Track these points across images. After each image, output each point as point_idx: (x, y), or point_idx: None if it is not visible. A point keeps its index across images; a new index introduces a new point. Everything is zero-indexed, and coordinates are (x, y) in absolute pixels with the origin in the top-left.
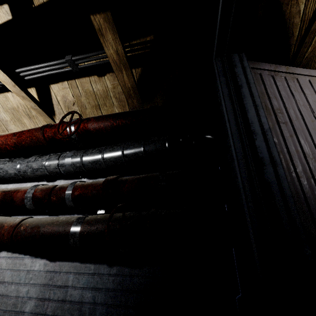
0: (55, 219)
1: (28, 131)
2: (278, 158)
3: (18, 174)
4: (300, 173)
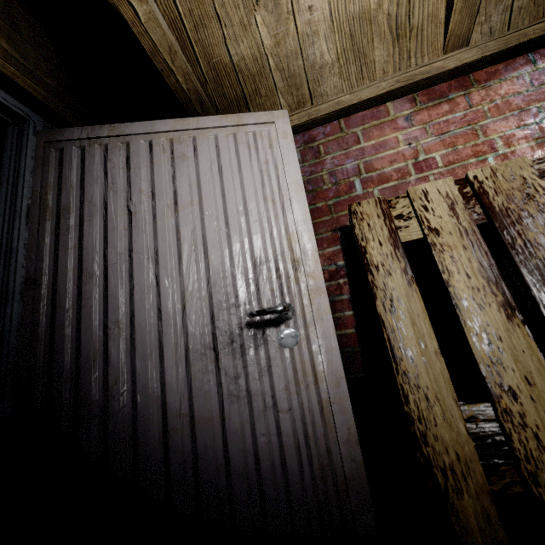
0: None
1: None
2: (11, 291)
3: None
4: (60, 303)
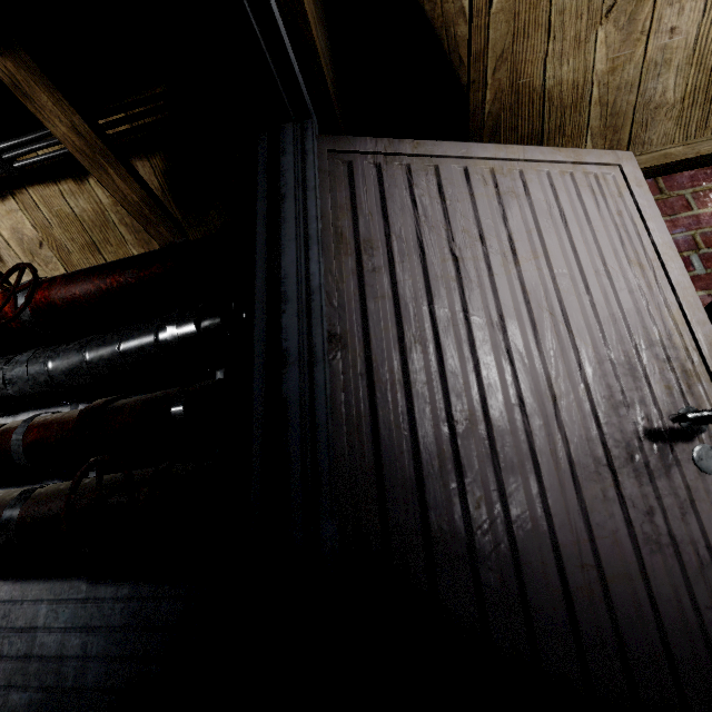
0: None
1: None
2: (320, 349)
3: None
4: (379, 374)
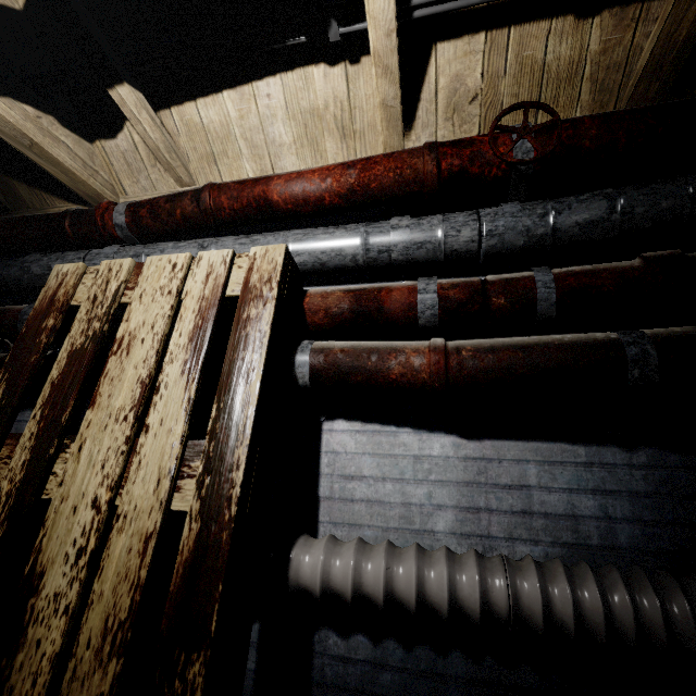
0: (543, 337)
1: (389, 157)
2: None
3: (363, 256)
4: None
